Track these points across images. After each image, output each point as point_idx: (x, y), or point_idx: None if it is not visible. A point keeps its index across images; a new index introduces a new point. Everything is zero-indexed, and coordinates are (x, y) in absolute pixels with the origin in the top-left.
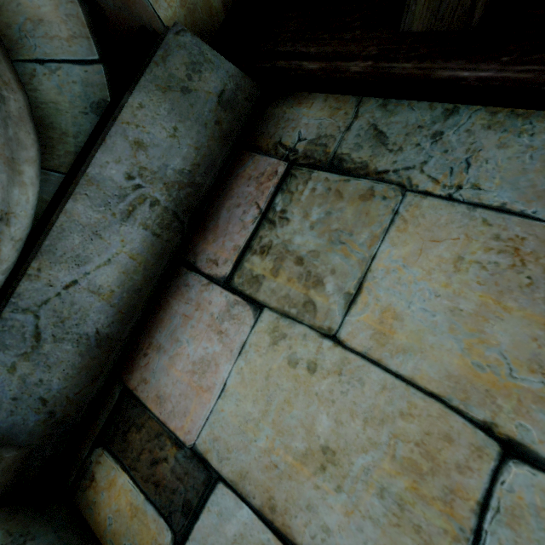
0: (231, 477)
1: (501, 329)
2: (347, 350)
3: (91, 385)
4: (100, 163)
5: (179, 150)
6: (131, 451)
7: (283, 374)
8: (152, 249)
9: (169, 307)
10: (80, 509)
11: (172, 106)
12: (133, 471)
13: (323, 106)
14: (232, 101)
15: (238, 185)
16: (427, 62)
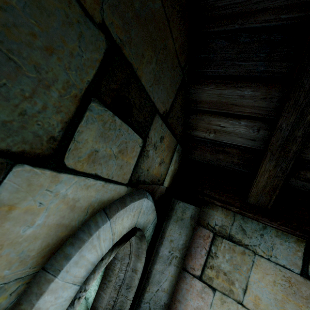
0: None
1: (289, 306)
2: (246, 309)
3: None
4: (162, 250)
5: (181, 238)
6: None
7: None
8: (176, 271)
9: (179, 285)
10: None
11: (179, 226)
12: None
13: (221, 212)
14: (194, 217)
15: (196, 238)
16: (256, 216)
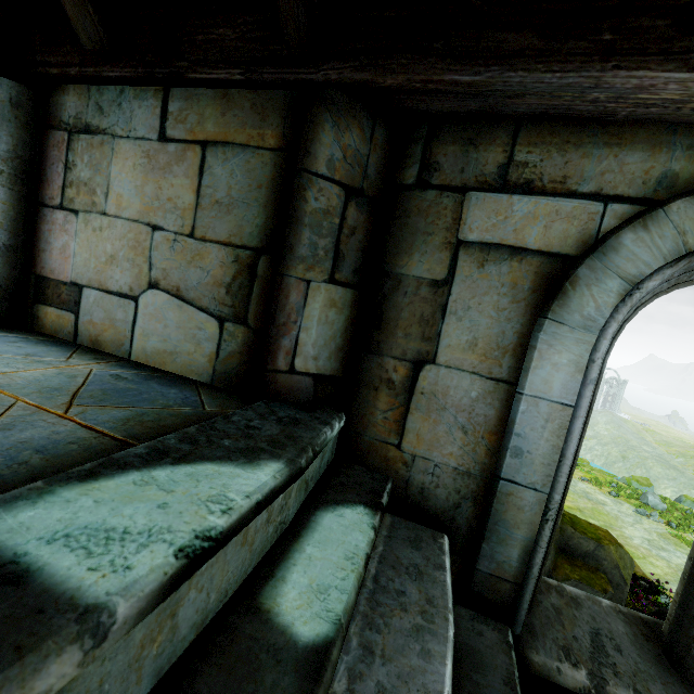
0: (87, 283)
1: (148, 189)
2: (110, 217)
3: (14, 271)
4: None
5: (1, 139)
6: (49, 298)
7: (93, 236)
8: (12, 197)
9: (41, 230)
10: (38, 331)
11: None
12: (53, 304)
13: (74, 93)
14: (19, 103)
15: (50, 152)
16: (98, 68)
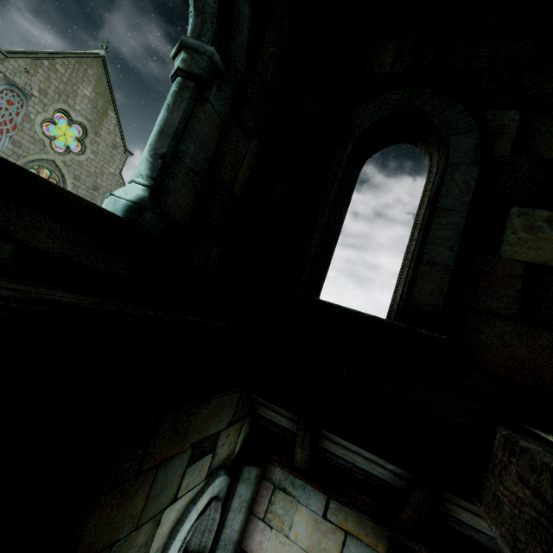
0: None
1: (314, 537)
2: (290, 540)
3: (236, 551)
4: (233, 504)
5: (248, 492)
6: None
7: (279, 545)
8: (245, 517)
9: (249, 525)
10: None
11: (246, 484)
12: None
13: (280, 469)
14: (258, 475)
15: (262, 489)
16: (300, 476)
